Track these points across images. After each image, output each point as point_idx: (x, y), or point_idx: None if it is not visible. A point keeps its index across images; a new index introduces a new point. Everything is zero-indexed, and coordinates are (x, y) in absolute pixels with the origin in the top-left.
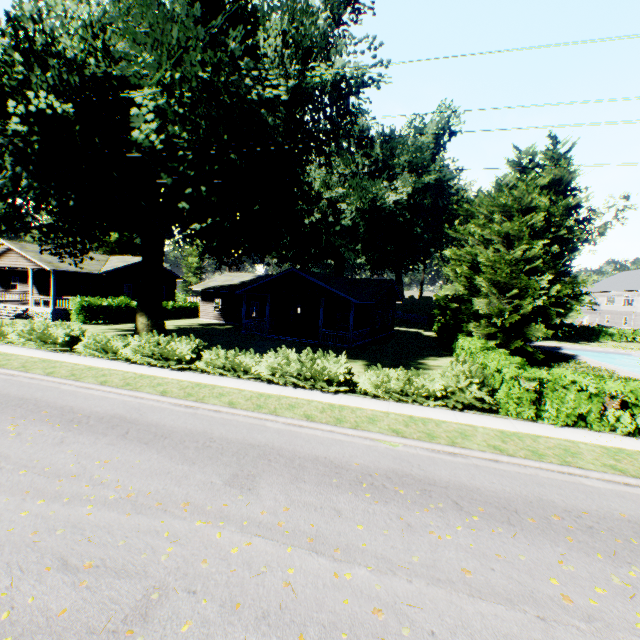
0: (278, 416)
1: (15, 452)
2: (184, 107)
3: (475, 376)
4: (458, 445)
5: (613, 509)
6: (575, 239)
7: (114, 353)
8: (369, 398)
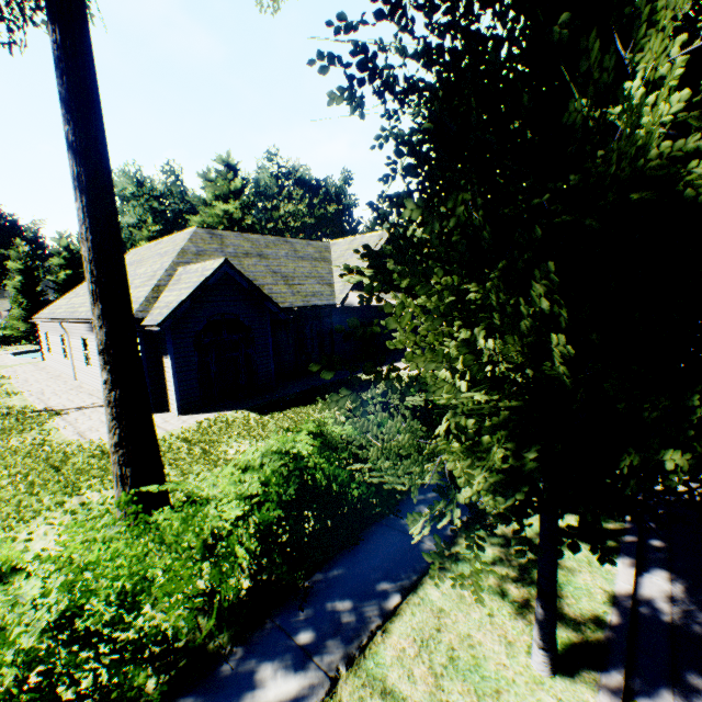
0: None
1: None
2: None
3: None
4: None
5: None
6: None
7: None
8: None
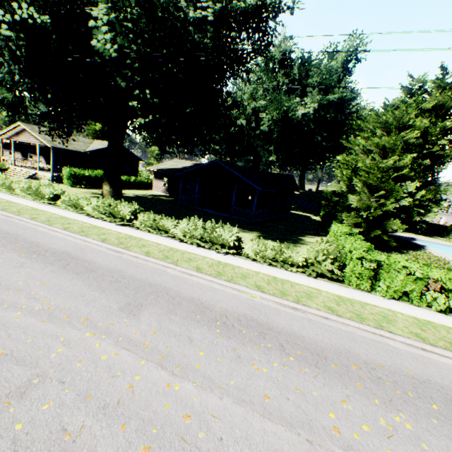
0: (177, 266)
1: None
2: (128, 21)
3: (331, 254)
4: (301, 303)
5: (404, 367)
6: (445, 156)
7: (81, 209)
8: (249, 260)
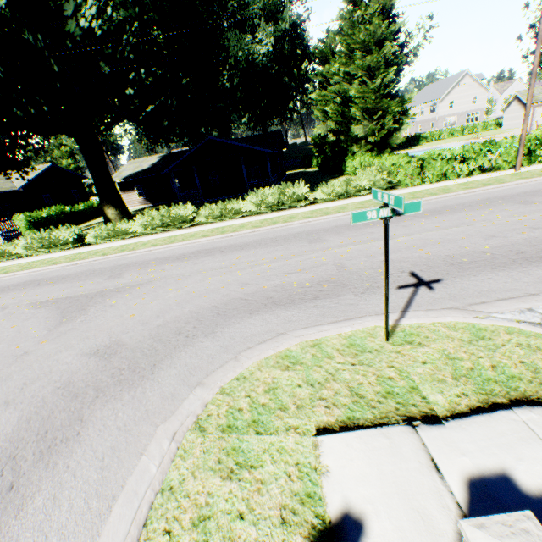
0: (292, 222)
1: (181, 272)
2: None
3: (384, 170)
4: None
5: (474, 199)
6: (399, 63)
7: (124, 235)
8: (327, 203)
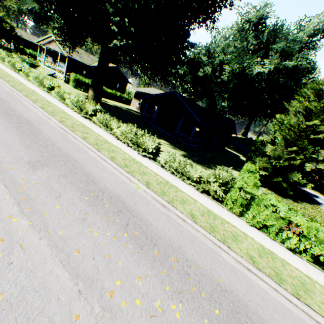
0: (98, 151)
1: None
2: None
3: (221, 179)
4: (172, 204)
5: (218, 274)
6: None
7: (65, 100)
8: (159, 166)
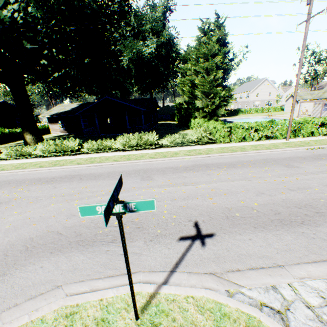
0: (140, 160)
1: (38, 195)
2: None
3: (207, 131)
4: (210, 154)
5: (258, 158)
6: (228, 69)
7: (28, 155)
8: (169, 148)
